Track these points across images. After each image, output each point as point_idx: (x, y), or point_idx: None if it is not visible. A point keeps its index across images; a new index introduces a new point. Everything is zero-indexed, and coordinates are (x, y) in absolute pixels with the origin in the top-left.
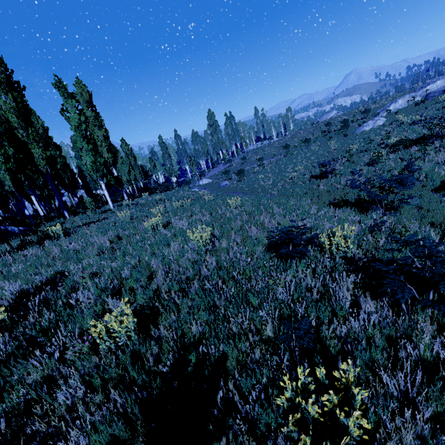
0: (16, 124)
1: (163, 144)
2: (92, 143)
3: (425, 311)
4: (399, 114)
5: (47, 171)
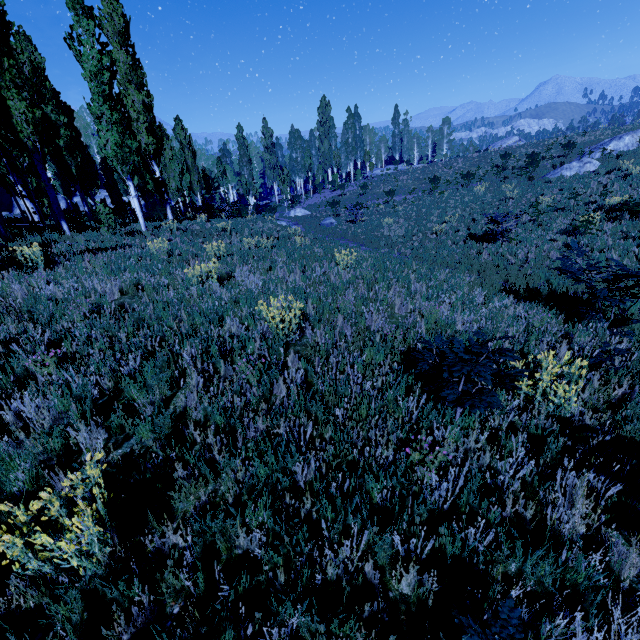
0: None
1: (242, 140)
2: (119, 111)
3: None
4: (623, 159)
5: (36, 146)
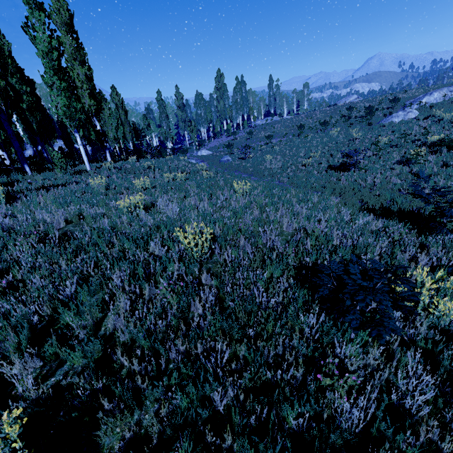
0: None
1: (161, 102)
2: (66, 80)
3: None
4: (434, 109)
5: (2, 108)
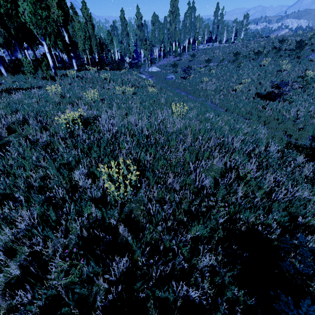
0: None
1: (123, 20)
2: None
3: None
4: None
5: None
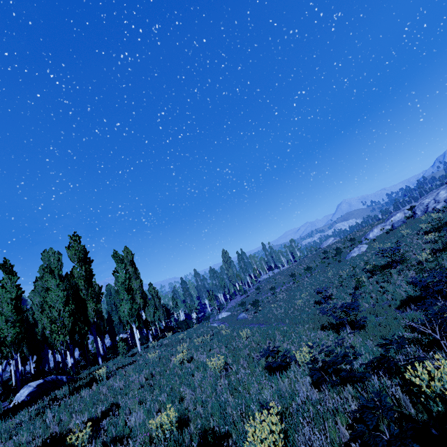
0: (82, 287)
1: (184, 283)
2: (131, 293)
3: (334, 388)
4: (376, 241)
5: (93, 320)
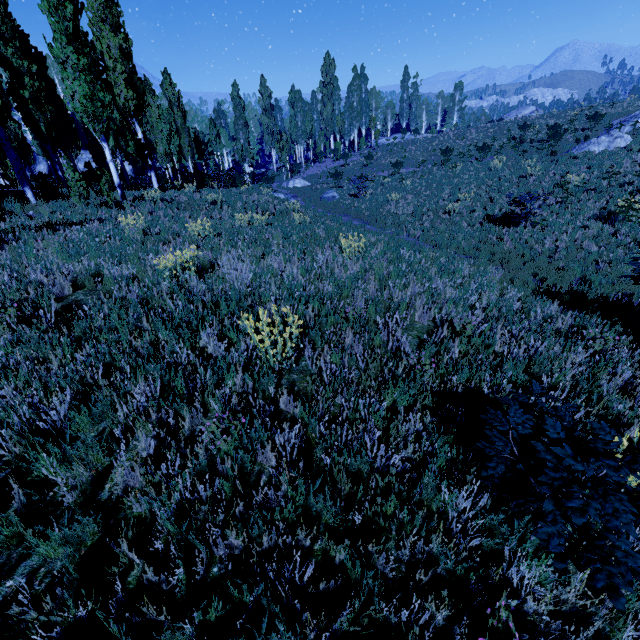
0: None
1: (237, 100)
2: (87, 55)
3: None
4: None
5: None
